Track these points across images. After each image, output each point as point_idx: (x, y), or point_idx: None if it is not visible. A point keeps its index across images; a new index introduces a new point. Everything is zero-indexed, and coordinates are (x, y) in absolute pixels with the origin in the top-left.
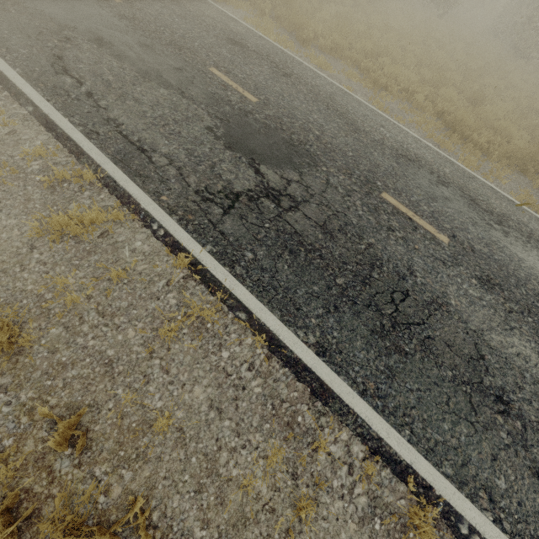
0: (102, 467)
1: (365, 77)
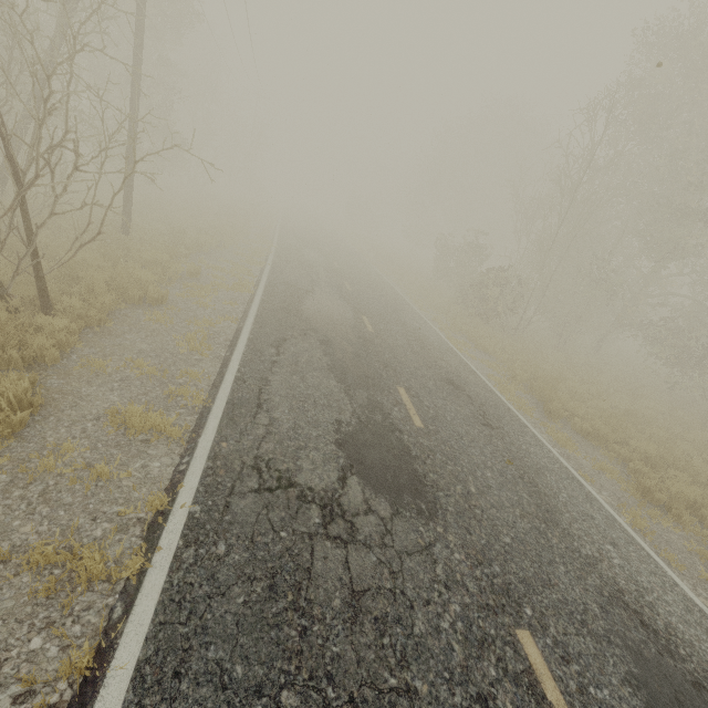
0: None
1: (634, 480)
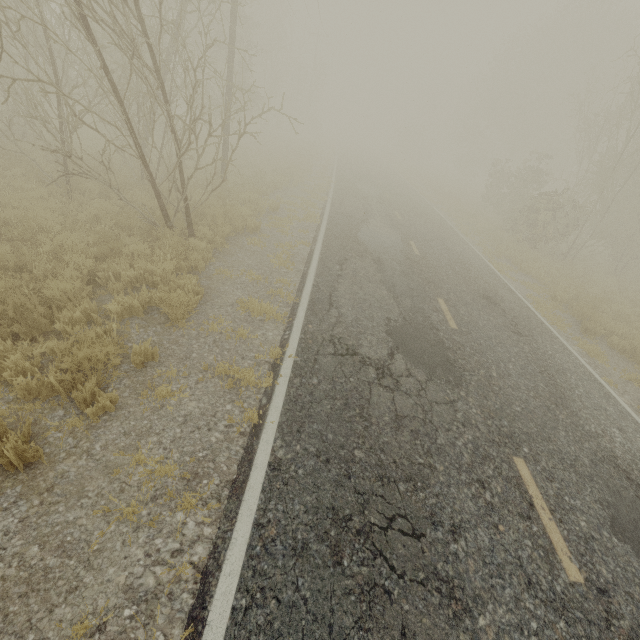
0: (128, 381)
1: None
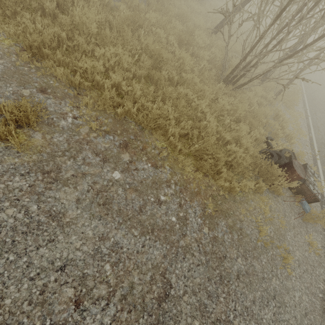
0: None
1: None
